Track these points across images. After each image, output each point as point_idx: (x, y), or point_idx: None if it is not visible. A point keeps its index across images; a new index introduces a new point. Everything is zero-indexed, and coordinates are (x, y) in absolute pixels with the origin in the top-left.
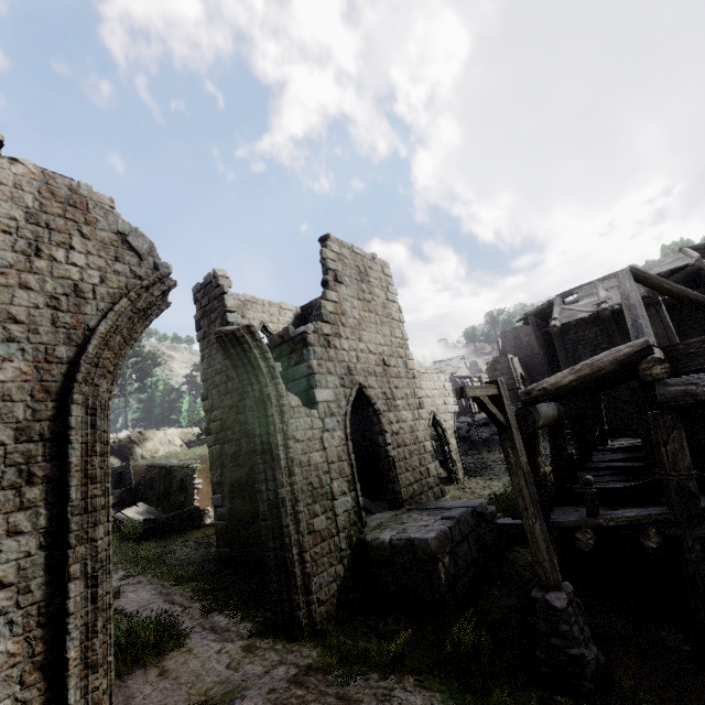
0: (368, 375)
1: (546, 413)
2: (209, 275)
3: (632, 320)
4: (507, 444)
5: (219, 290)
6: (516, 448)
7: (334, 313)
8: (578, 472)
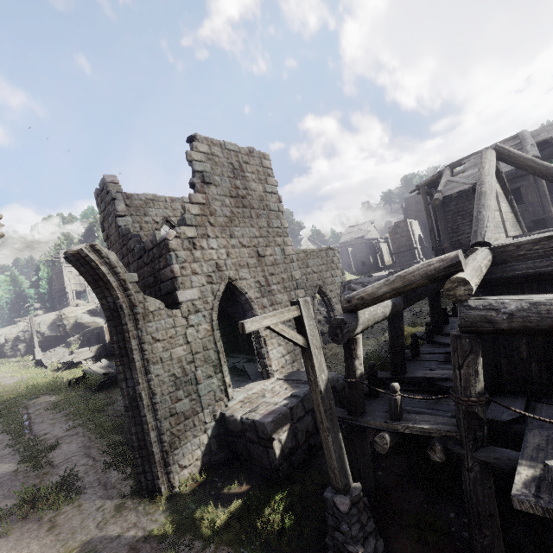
0: (240, 268)
1: (371, 316)
2: (101, 182)
3: (478, 210)
4: (308, 363)
5: (109, 196)
6: (314, 368)
7: (201, 215)
8: (426, 344)
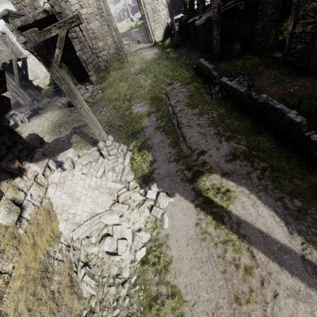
0: None
1: None
2: None
3: None
4: None
5: None
6: None
7: None
8: None
